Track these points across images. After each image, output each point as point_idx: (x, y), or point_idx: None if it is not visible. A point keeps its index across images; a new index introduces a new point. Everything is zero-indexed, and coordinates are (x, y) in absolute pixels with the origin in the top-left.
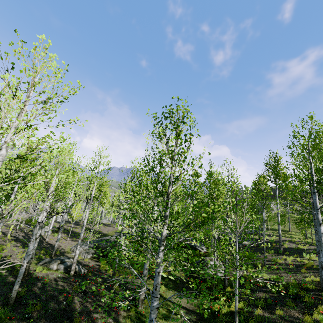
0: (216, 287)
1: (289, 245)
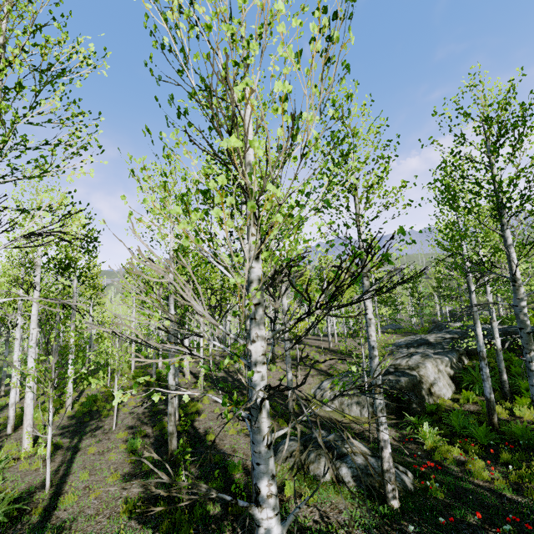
0: None
1: None
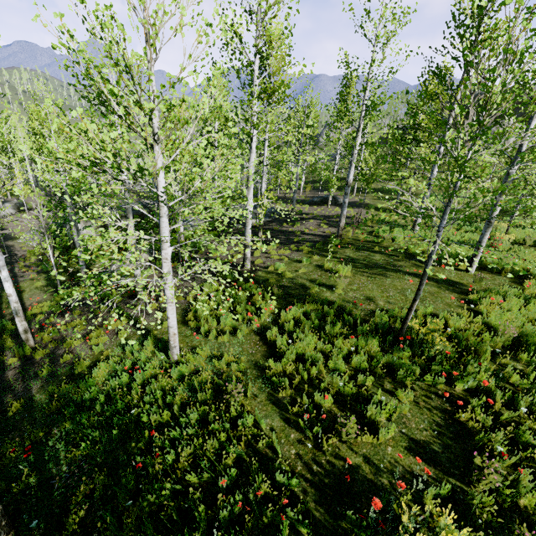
0: (80, 287)
1: (304, 225)
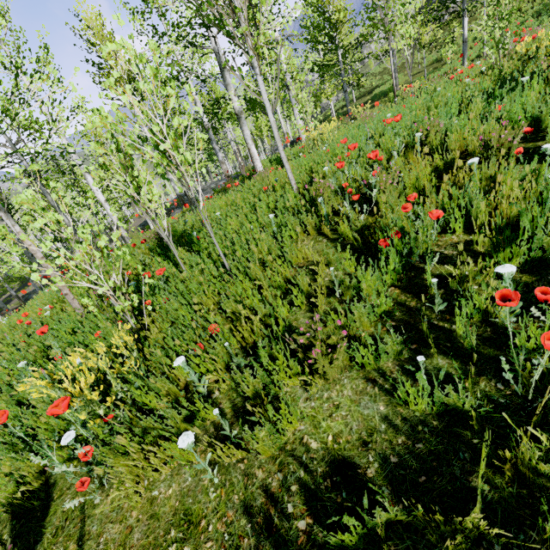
0: None
1: None
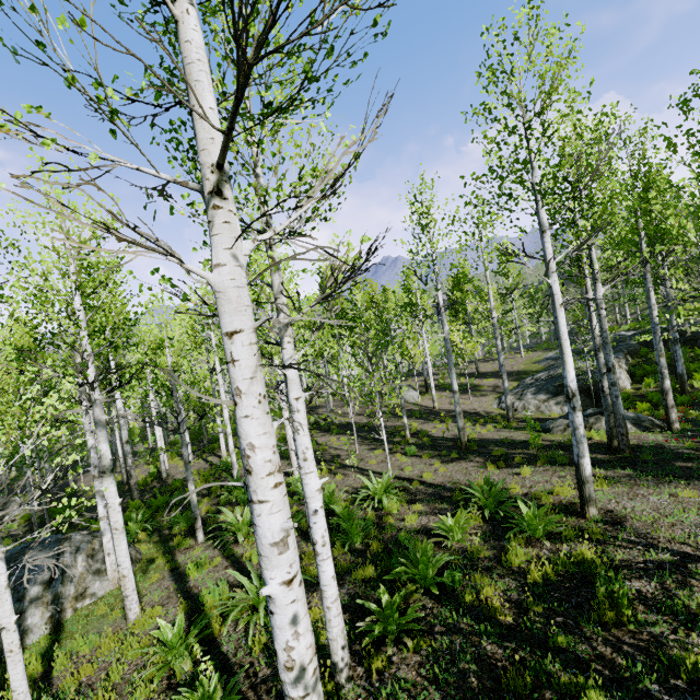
0: None
1: None
